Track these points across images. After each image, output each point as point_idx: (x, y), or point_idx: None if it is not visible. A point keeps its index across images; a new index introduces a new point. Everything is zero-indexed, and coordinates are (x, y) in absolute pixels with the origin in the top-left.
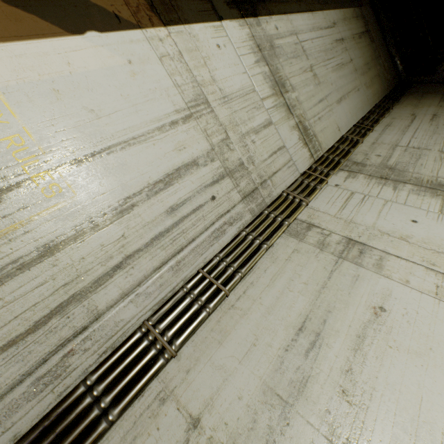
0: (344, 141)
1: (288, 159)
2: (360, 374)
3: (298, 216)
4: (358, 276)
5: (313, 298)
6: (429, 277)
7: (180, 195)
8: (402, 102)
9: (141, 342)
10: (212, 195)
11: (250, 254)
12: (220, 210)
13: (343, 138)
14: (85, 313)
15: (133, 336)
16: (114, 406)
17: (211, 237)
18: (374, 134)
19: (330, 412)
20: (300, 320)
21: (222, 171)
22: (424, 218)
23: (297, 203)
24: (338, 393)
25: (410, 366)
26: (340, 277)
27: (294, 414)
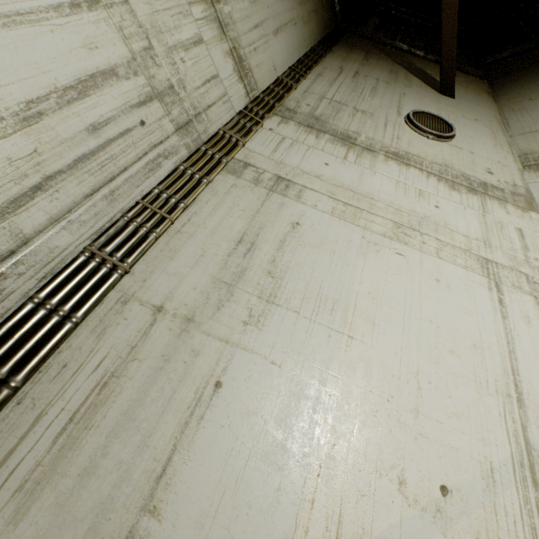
0: (279, 83)
1: (223, 92)
2: (280, 262)
3: (236, 155)
4: (283, 204)
5: (250, 221)
6: (330, 202)
7: (102, 112)
8: (335, 52)
9: (88, 263)
10: (141, 120)
11: (190, 188)
12: (153, 139)
13: (279, 80)
14: (9, 237)
15: (77, 259)
16: (75, 312)
17: (146, 169)
18: (307, 82)
19: (261, 284)
20: (239, 236)
21: (149, 90)
22: (333, 162)
23: (234, 143)
24: (266, 274)
25: (310, 254)
26: (270, 205)
27: (237, 290)
